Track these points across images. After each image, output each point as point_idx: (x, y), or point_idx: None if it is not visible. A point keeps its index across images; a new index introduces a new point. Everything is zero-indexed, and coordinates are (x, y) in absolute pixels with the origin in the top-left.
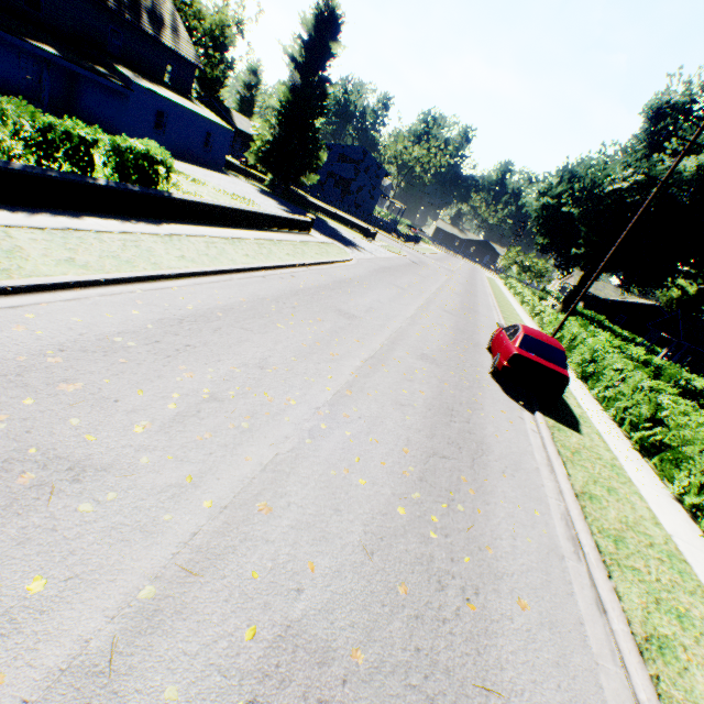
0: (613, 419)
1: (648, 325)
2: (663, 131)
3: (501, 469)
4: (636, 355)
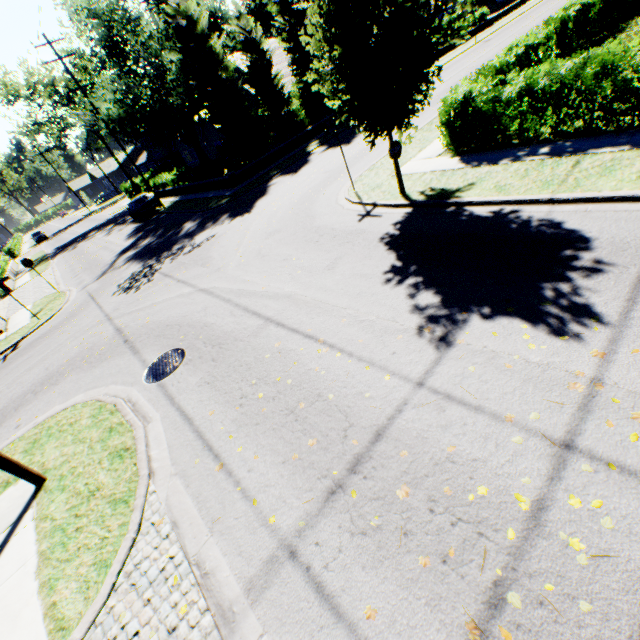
0: None
1: None
2: None
3: None
4: None
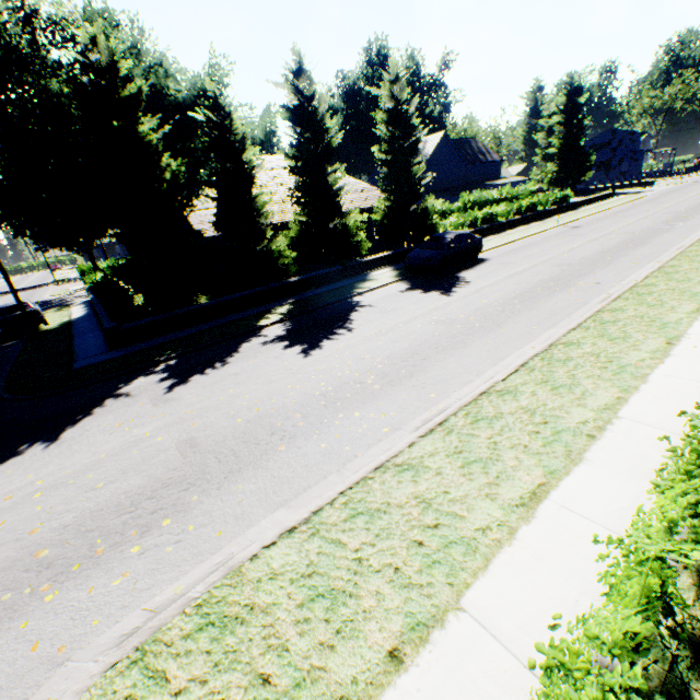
0: None
1: None
2: None
3: None
4: None
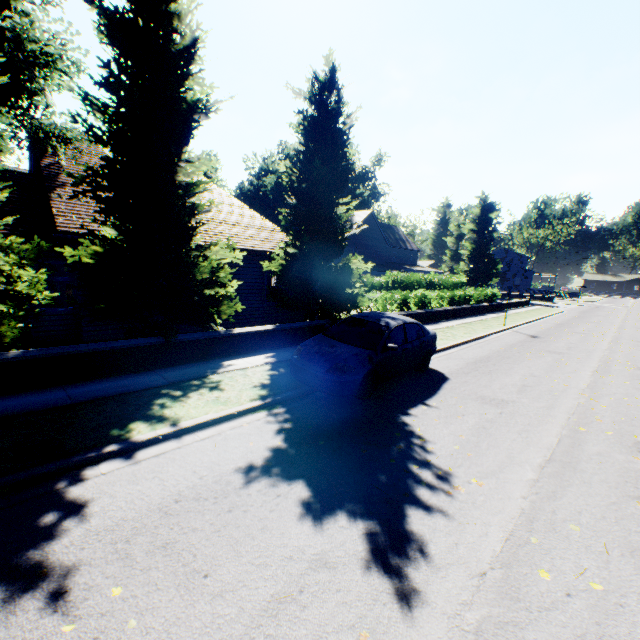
0: None
1: None
2: None
3: None
4: None
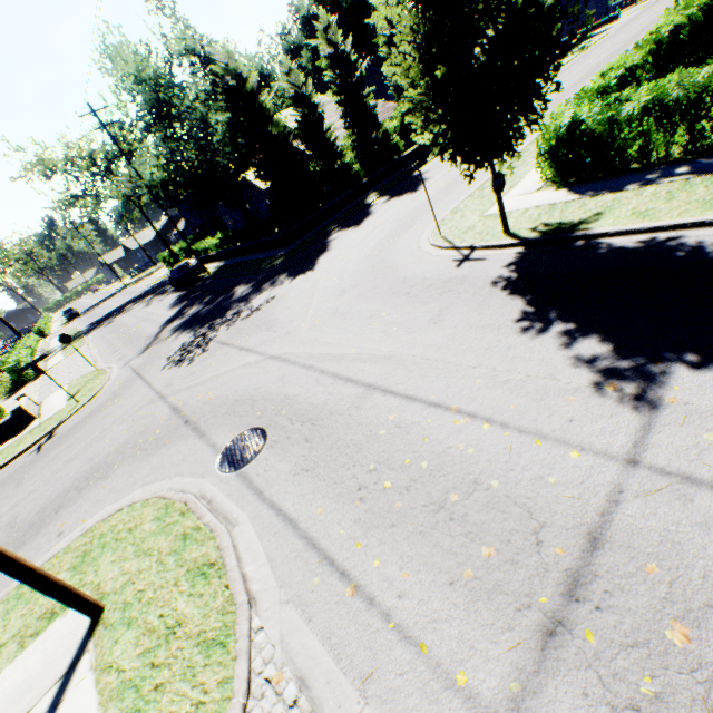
0: None
1: None
2: None
3: None
4: None
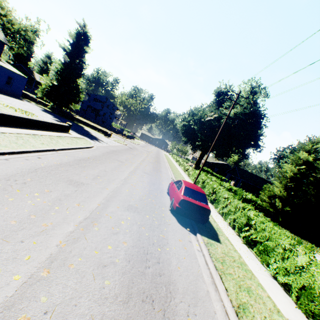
0: (229, 224)
1: (226, 172)
2: (221, 100)
3: (186, 310)
4: (226, 186)
